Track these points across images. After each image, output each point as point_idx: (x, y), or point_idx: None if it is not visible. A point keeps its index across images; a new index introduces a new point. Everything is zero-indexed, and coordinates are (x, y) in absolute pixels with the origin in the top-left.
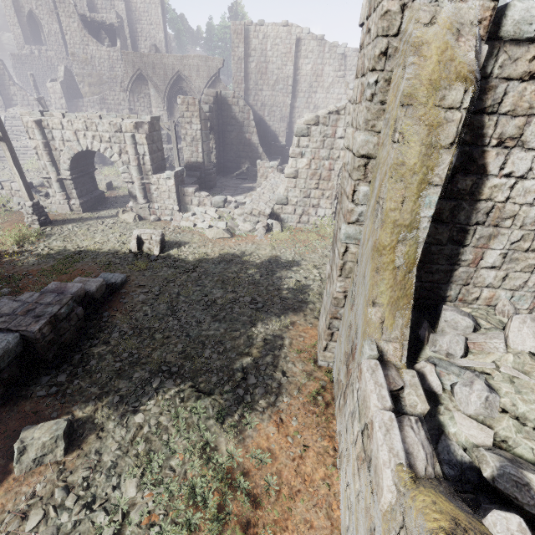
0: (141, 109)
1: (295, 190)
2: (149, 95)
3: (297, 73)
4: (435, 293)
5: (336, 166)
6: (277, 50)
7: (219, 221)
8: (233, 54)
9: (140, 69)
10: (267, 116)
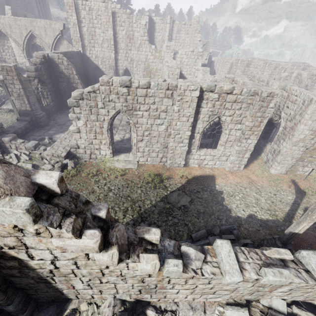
0: (7, 57)
1: (81, 139)
2: (11, 47)
3: (116, 36)
4: (61, 297)
5: (104, 125)
6: (100, 19)
7: (27, 163)
8: (69, 20)
9: (0, 28)
10: (100, 65)
